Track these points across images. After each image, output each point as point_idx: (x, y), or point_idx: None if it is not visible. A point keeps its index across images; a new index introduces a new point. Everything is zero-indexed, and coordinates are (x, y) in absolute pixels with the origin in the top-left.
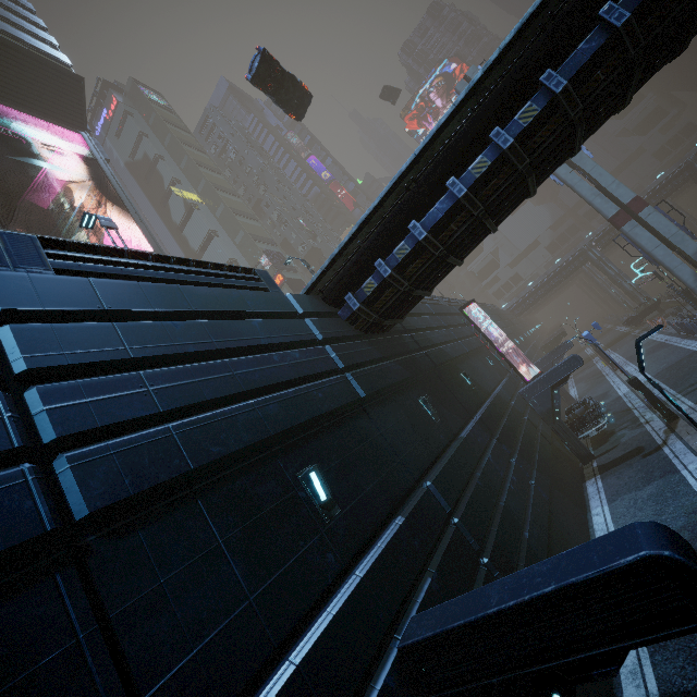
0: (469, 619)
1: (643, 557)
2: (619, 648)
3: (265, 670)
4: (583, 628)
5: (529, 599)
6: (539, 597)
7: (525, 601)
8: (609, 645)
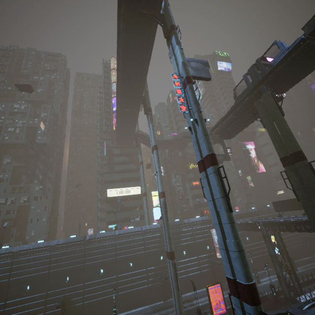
0: (305, 236)
1: (314, 237)
2: (312, 239)
3: (294, 233)
4: (311, 238)
5: (309, 237)
6: (309, 237)
7: (308, 237)
8: (312, 239)
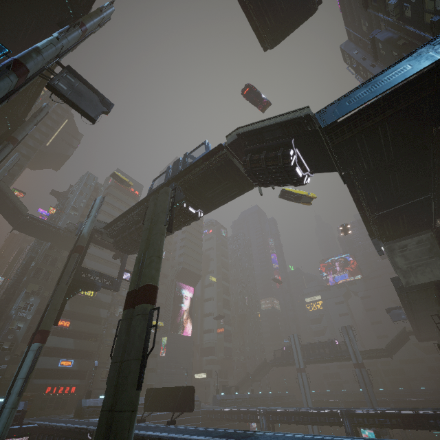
0: None
1: None
2: None
3: None
4: None
5: None
6: None
7: None
8: None
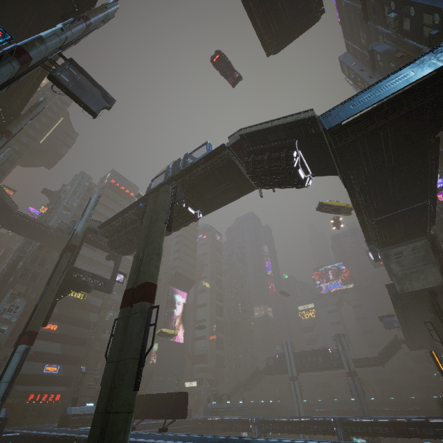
0: None
1: None
2: None
3: None
4: None
5: None
6: None
7: None
8: None
